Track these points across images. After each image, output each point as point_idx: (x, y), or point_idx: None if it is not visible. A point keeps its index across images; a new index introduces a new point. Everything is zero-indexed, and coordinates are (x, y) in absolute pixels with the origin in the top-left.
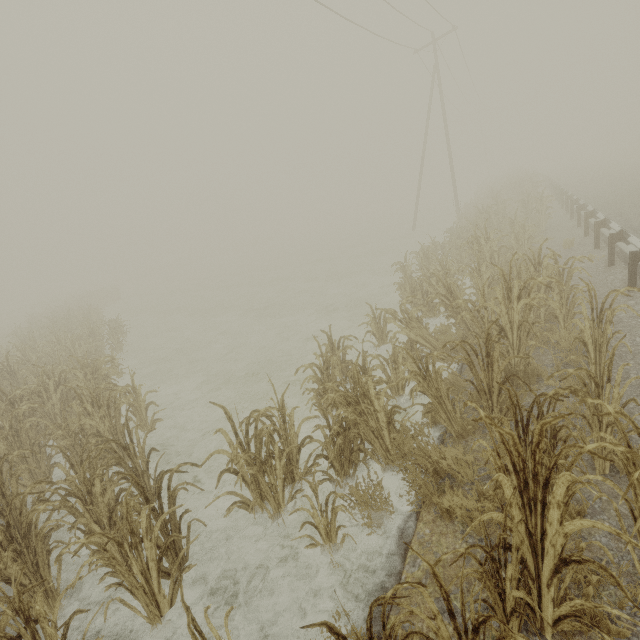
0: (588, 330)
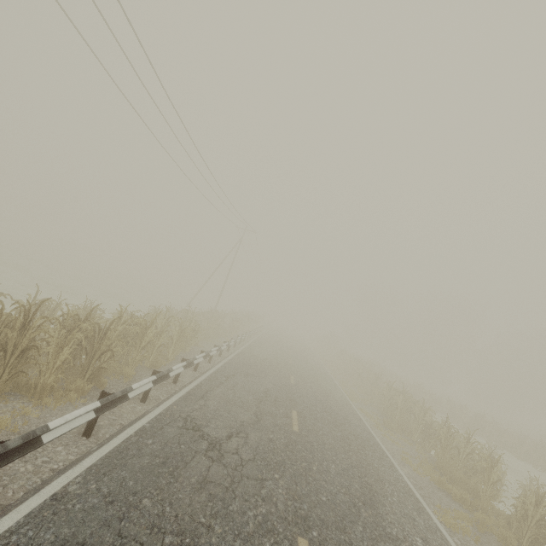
0: (176, 336)
